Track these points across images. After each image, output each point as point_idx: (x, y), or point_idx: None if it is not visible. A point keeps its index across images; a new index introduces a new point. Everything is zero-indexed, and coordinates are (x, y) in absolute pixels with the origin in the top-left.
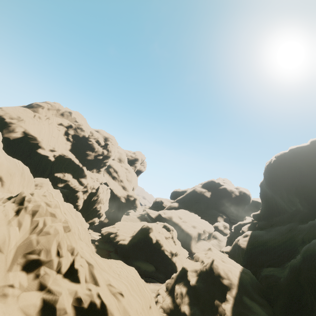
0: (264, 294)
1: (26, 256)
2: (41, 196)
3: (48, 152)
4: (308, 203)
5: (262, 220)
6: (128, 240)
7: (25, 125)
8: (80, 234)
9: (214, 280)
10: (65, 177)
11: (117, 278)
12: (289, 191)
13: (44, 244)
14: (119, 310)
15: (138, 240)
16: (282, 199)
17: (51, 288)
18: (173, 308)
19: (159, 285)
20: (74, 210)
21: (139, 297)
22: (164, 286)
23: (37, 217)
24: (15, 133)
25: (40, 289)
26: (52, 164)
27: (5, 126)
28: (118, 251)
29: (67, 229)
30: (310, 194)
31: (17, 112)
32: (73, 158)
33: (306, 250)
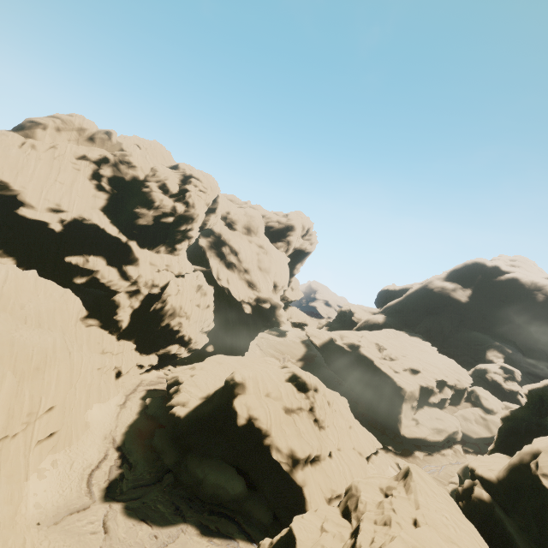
0: None
1: None
2: None
3: (46, 214)
4: None
5: None
6: (191, 406)
7: None
8: None
9: None
10: (88, 263)
11: None
12: None
13: None
14: None
15: (211, 410)
16: None
17: None
18: None
19: None
20: None
21: None
22: None
23: None
24: None
25: None
26: (61, 239)
27: None
28: (167, 430)
29: None
30: None
31: None
32: (101, 224)
33: None
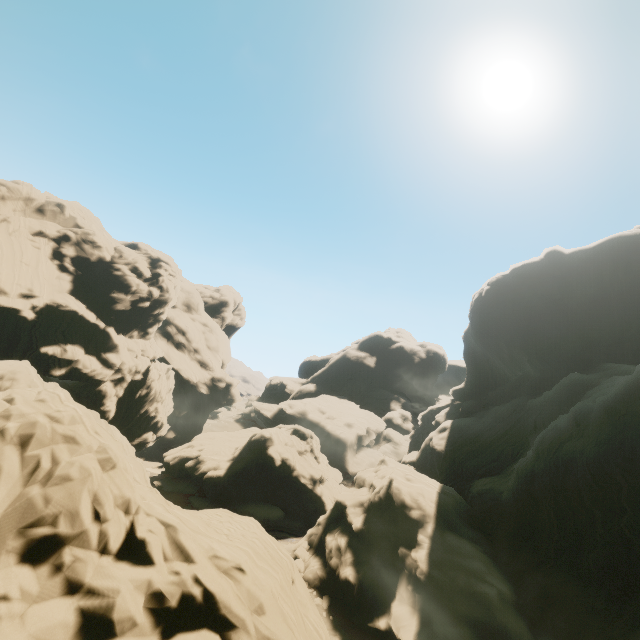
0: (477, 523)
1: (26, 533)
2: (34, 403)
3: (17, 300)
4: (542, 361)
5: (469, 399)
6: (224, 467)
7: None
8: None
9: (394, 514)
10: (67, 353)
11: (226, 541)
12: (511, 344)
13: (62, 502)
14: (241, 598)
15: (245, 465)
16: (500, 359)
17: (93, 586)
18: (326, 576)
19: (294, 541)
20: (103, 423)
21: (273, 568)
22: (305, 541)
23: (35, 448)
24: None
25: (69, 591)
26: (31, 327)
27: None
28: (206, 492)
29: (109, 464)
30: (545, 345)
31: None
32: (81, 311)
33: (541, 440)
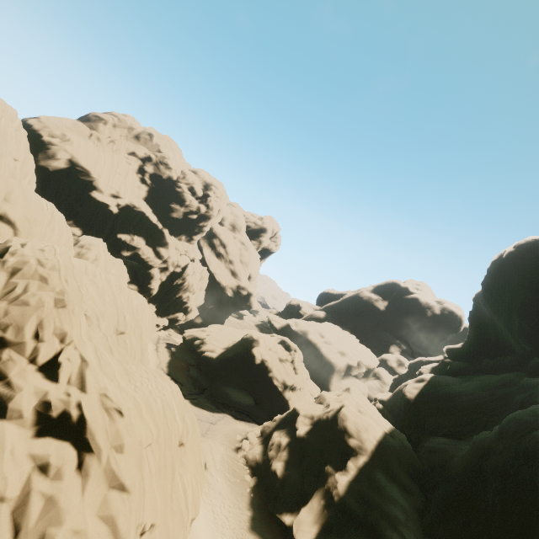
0: (419, 476)
1: None
2: (36, 250)
3: (109, 198)
4: None
5: (461, 360)
6: (218, 352)
7: (73, 148)
8: (126, 326)
9: (334, 435)
10: (134, 241)
11: (130, 390)
12: (524, 315)
13: (15, 318)
14: (108, 433)
15: (233, 355)
16: (508, 328)
17: (12, 380)
18: (261, 462)
19: (254, 426)
20: (127, 290)
21: (156, 424)
22: (258, 429)
23: (18, 278)
24: (56, 161)
25: None
26: (115, 219)
27: (42, 148)
28: (201, 366)
29: (61, 303)
30: None
31: (63, 127)
32: (147, 213)
33: (511, 419)
